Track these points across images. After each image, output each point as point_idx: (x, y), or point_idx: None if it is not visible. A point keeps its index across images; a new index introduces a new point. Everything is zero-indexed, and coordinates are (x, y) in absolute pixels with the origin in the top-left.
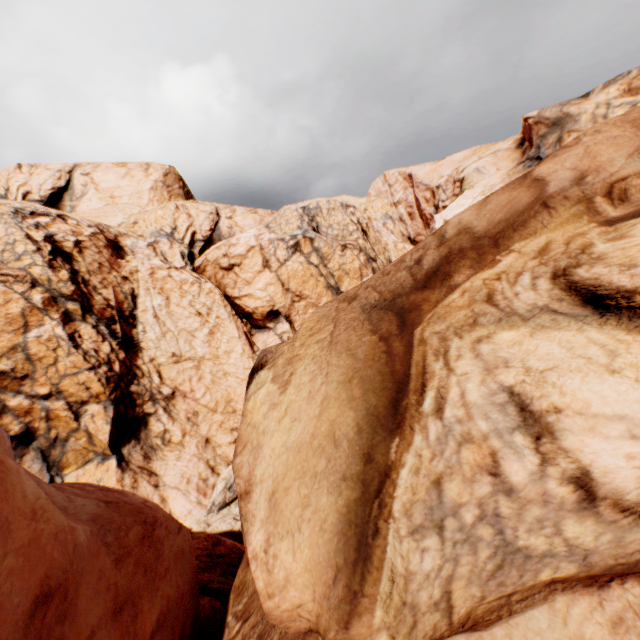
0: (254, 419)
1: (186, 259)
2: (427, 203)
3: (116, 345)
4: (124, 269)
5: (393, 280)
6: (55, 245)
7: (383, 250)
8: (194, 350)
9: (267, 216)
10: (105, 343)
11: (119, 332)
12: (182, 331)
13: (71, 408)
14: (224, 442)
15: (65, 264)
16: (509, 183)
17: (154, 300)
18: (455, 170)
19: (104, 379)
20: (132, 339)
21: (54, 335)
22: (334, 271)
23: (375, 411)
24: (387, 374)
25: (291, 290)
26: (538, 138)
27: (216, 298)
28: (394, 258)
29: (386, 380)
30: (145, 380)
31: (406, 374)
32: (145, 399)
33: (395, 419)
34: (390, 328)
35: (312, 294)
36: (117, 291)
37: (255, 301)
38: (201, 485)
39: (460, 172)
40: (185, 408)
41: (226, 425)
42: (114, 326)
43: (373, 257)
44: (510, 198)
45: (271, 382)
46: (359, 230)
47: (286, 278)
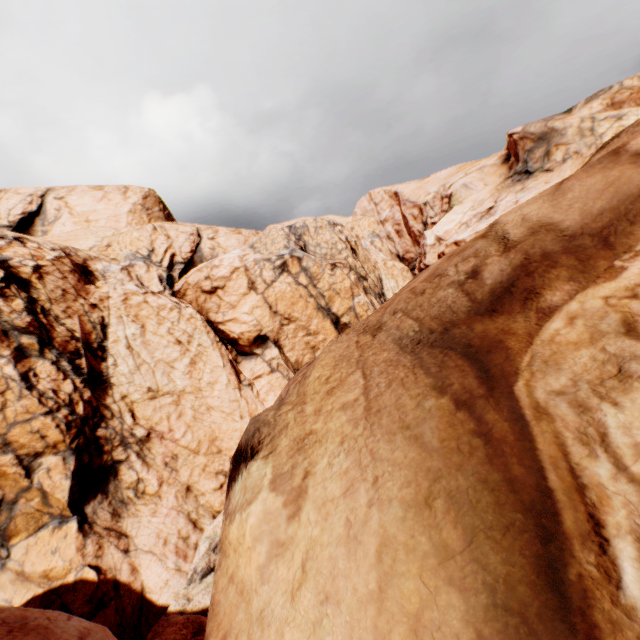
0: (241, 571)
1: (164, 283)
2: (415, 220)
3: (80, 383)
4: (93, 296)
5: (433, 301)
6: (9, 271)
7: (373, 268)
8: (173, 383)
9: (252, 236)
10: (67, 381)
11: (84, 367)
12: (159, 362)
13: (21, 462)
14: (208, 489)
15: (21, 292)
16: (592, 163)
17: (127, 329)
18: (442, 187)
19: (63, 424)
20: (101, 374)
21: (2, 375)
22: (324, 291)
23: (511, 597)
24: (501, 488)
25: (279, 313)
26: (525, 153)
27: (198, 324)
28: (384, 276)
29: (505, 504)
30: (115, 421)
31: (542, 489)
32: (114, 444)
33: (572, 629)
34: (466, 382)
35: (302, 316)
36: (84, 320)
37: (241, 326)
38: (181, 545)
39: (447, 188)
40: (162, 451)
41: (210, 468)
42: (79, 361)
43: (364, 276)
44: (608, 179)
45: (270, 489)
46: (348, 248)
47: (274, 300)
